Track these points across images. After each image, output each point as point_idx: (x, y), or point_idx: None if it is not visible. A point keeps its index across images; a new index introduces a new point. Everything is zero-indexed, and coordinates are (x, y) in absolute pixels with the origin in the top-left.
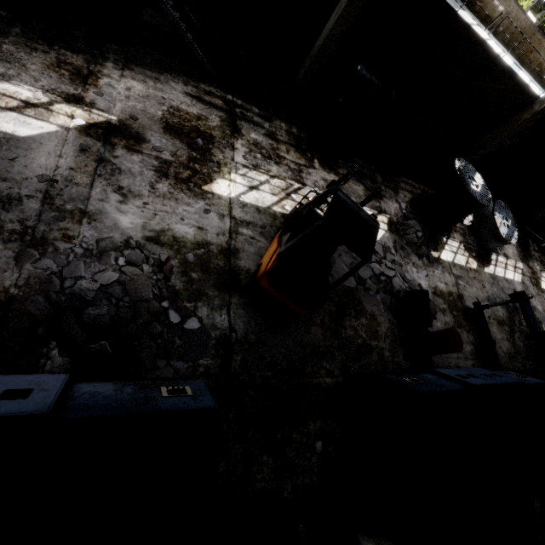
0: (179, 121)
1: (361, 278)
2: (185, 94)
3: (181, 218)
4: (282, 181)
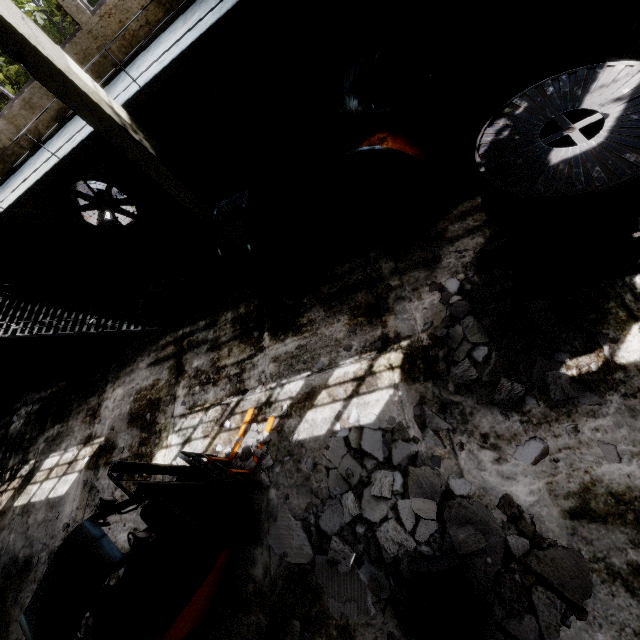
0: (139, 404)
1: (324, 536)
2: (147, 367)
3: (124, 524)
4: (217, 408)
